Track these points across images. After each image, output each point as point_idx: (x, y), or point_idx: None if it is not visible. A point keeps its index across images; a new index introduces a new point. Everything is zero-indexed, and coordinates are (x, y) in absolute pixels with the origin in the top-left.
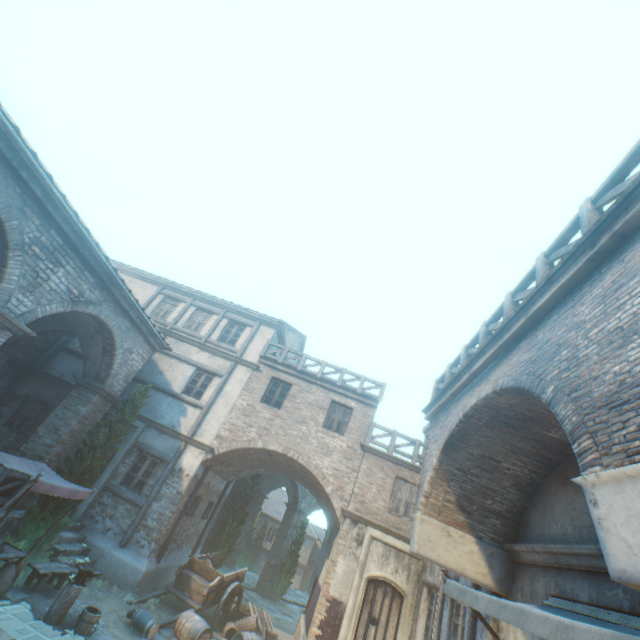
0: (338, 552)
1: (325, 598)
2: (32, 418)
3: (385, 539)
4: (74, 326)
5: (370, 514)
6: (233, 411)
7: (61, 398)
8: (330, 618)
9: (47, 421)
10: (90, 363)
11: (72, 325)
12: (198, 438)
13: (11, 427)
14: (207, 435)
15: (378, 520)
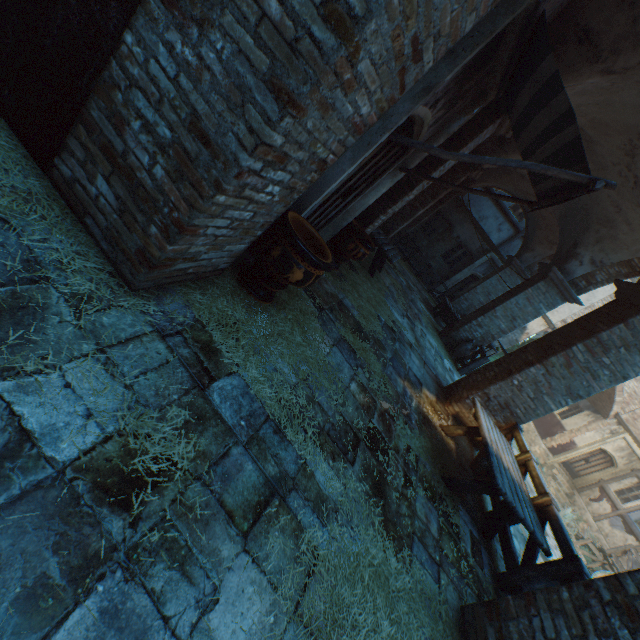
0: (593, 428)
1: (568, 438)
2: (438, 232)
3: (631, 444)
4: (542, 226)
5: (632, 427)
6: (587, 309)
7: (461, 226)
8: (564, 445)
9: (483, 284)
10: (530, 254)
11: (541, 224)
12: (547, 314)
13: (423, 232)
14: (555, 316)
15: (634, 433)
